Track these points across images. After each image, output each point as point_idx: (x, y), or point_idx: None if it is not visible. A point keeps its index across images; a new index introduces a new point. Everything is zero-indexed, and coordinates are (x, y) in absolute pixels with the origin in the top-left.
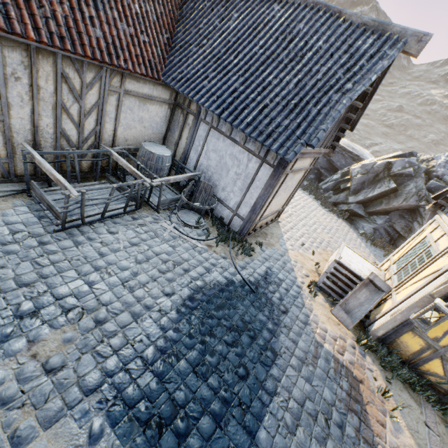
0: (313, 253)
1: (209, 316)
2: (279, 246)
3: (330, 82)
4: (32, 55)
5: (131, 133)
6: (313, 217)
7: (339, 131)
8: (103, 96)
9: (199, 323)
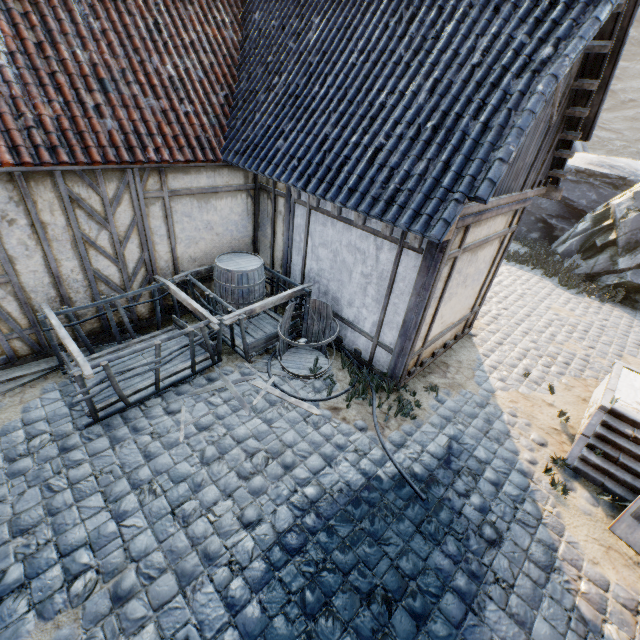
0: (550, 389)
1: (325, 568)
2: (475, 385)
3: (501, 61)
4: (20, 185)
5: (199, 248)
6: (546, 311)
7: (559, 147)
8: (140, 210)
9: (303, 588)
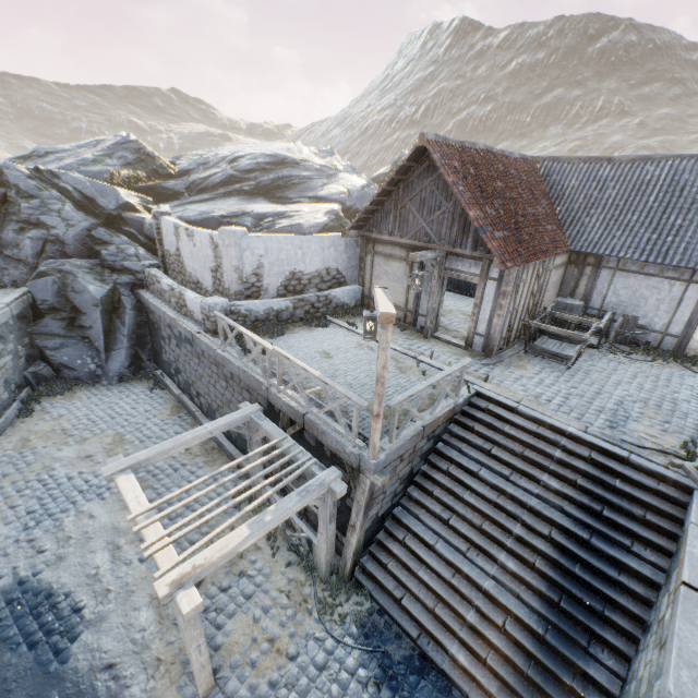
0: None
1: None
2: None
3: None
4: (535, 267)
5: (546, 295)
6: None
7: None
8: (545, 276)
9: None
